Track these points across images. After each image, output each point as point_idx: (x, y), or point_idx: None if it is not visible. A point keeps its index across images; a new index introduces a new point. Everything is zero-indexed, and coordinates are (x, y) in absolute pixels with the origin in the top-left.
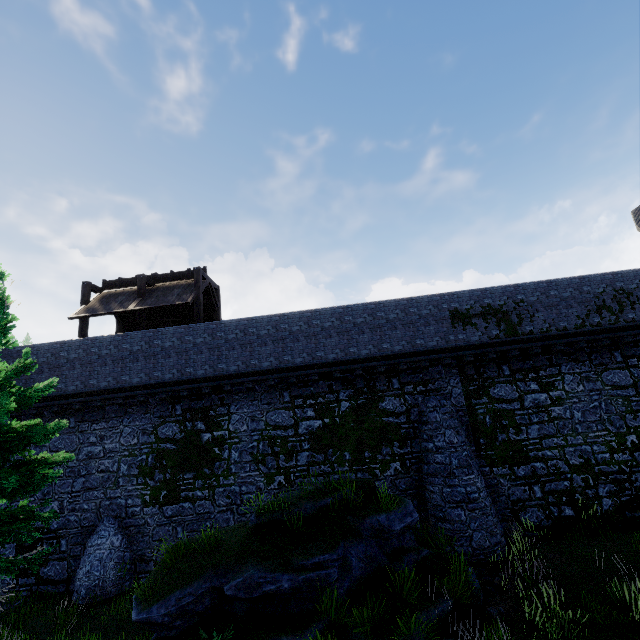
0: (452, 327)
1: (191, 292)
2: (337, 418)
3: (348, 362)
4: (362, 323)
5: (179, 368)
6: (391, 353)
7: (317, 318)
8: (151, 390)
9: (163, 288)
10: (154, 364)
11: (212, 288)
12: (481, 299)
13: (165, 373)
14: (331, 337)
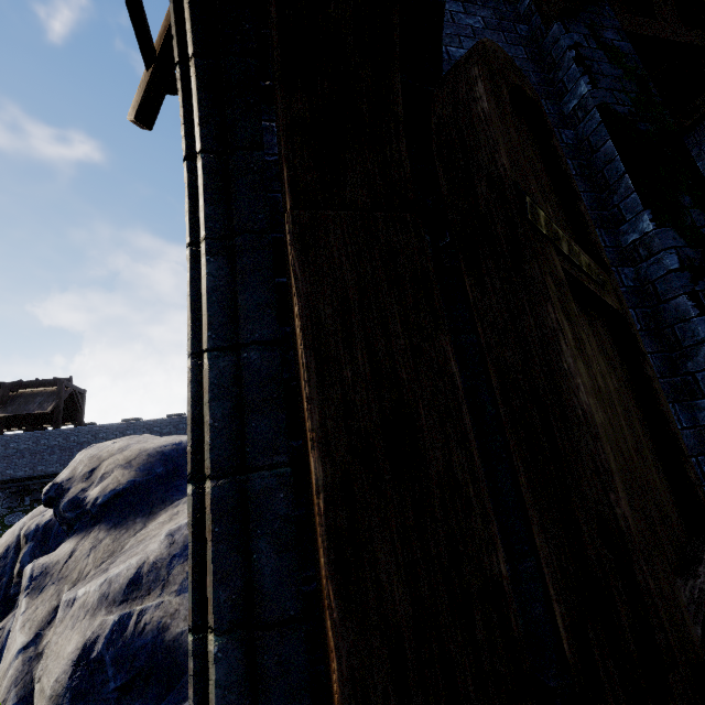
0: None
1: (53, 401)
2: None
3: None
4: None
5: (32, 466)
6: None
7: (158, 426)
8: (2, 485)
9: (27, 395)
10: (8, 463)
11: (77, 394)
12: None
13: (18, 471)
14: None
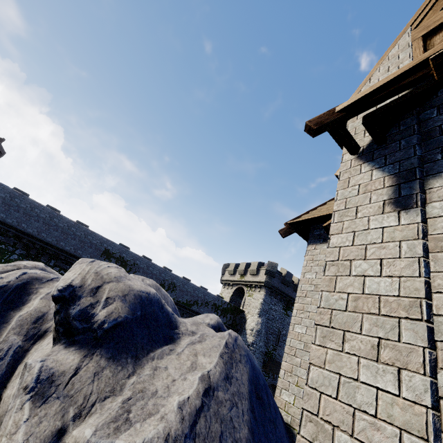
0: (100, 255)
1: None
2: (4, 260)
3: (36, 238)
4: (61, 227)
5: None
6: (62, 248)
7: (40, 209)
8: None
9: None
10: None
11: None
12: (123, 253)
13: None
14: (38, 222)
